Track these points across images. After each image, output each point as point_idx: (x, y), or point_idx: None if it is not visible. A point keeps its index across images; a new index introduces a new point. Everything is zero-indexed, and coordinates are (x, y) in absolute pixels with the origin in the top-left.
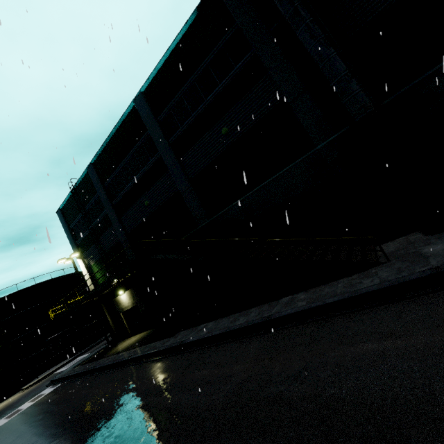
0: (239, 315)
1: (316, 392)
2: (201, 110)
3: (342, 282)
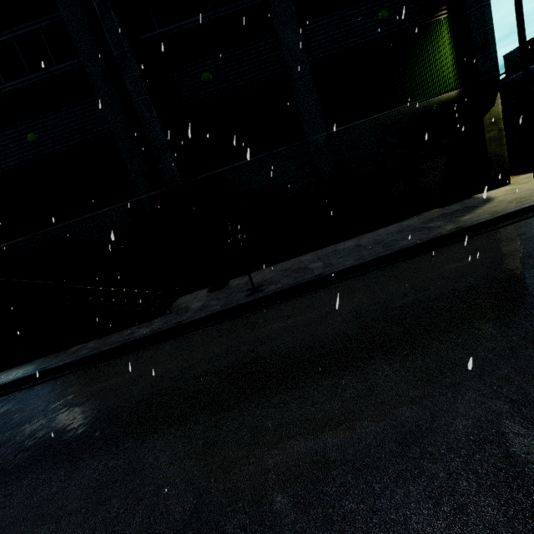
0: (17, 369)
1: (34, 428)
2: None
3: (130, 331)
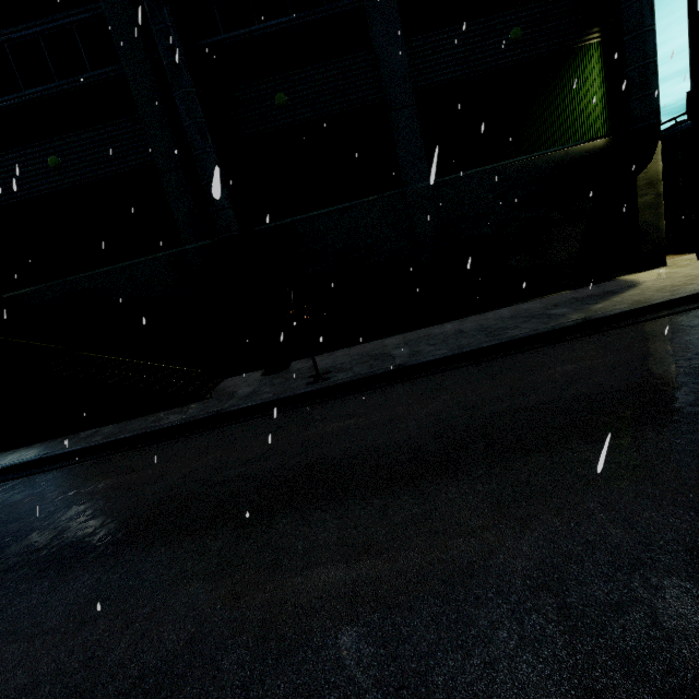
0: (13, 452)
1: (22, 528)
2: (12, 104)
3: (157, 416)
